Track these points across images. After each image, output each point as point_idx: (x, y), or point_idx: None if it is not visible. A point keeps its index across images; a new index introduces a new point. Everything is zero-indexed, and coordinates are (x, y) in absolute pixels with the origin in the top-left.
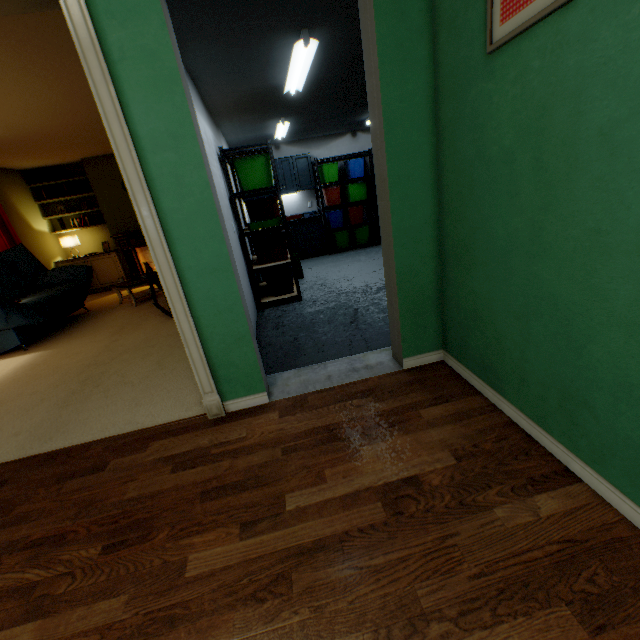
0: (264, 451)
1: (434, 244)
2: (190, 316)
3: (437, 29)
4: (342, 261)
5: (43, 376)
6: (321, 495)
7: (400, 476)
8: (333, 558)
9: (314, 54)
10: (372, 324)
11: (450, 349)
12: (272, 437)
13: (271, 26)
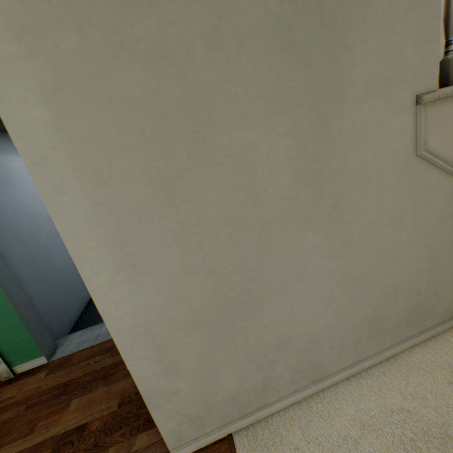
0: (15, 408)
1: None
2: None
3: None
4: None
5: None
6: (22, 446)
7: (78, 424)
8: None
9: None
10: None
11: None
12: (29, 395)
13: None
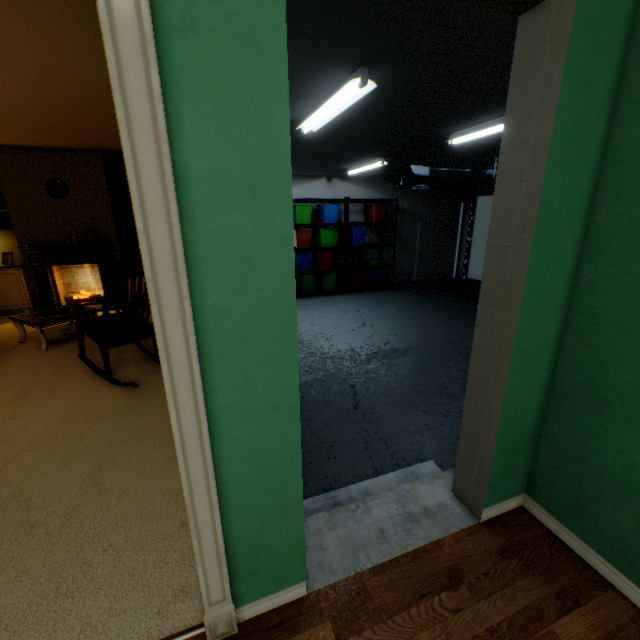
0: None
1: (547, 370)
2: (213, 486)
3: (624, 115)
4: (311, 310)
5: None
6: None
7: None
8: None
9: (360, 97)
10: (382, 413)
11: (544, 500)
12: None
13: (331, 52)
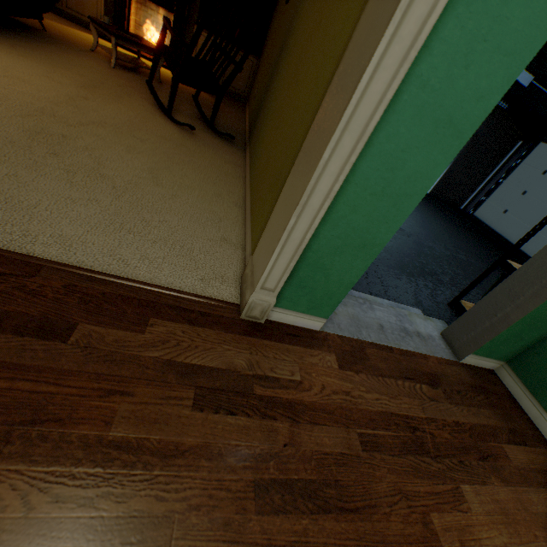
0: (335, 429)
1: None
2: (345, 172)
3: None
4: None
5: None
6: None
7: None
8: None
9: None
10: (383, 263)
11: (525, 373)
12: (339, 403)
13: None
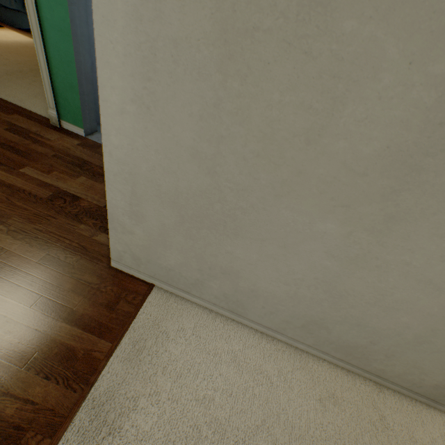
0: (48, 150)
1: None
2: (44, 53)
3: None
4: None
5: (21, 54)
6: (39, 176)
7: (76, 194)
8: (7, 192)
9: None
10: None
11: None
12: (60, 148)
13: None
